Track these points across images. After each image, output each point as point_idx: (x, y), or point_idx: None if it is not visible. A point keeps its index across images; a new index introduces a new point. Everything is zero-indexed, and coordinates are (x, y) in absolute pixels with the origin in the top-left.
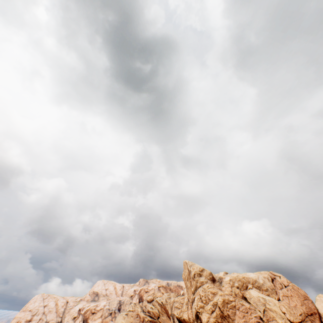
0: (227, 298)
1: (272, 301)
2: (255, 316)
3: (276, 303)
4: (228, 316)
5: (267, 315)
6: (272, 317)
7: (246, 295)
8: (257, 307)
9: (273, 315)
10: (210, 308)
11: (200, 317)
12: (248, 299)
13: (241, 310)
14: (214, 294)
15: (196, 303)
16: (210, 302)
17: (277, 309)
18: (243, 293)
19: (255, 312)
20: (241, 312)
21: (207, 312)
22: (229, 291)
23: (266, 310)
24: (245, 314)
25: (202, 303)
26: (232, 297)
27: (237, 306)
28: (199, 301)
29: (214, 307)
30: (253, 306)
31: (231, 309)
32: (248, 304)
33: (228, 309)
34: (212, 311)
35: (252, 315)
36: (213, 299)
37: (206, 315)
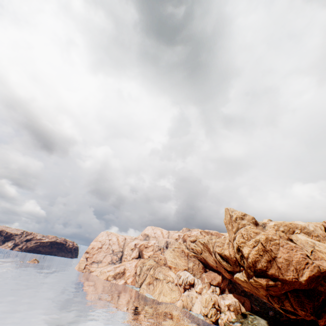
0: (271, 236)
1: (323, 245)
2: (300, 253)
3: None
4: (271, 251)
5: (315, 255)
6: (320, 257)
7: (292, 237)
8: (303, 247)
9: (322, 256)
10: (252, 243)
11: (241, 250)
12: (293, 240)
13: (285, 247)
14: (257, 233)
15: (237, 239)
16: (252, 239)
17: None
18: (289, 236)
19: (301, 250)
20: (285, 249)
21: (249, 247)
22: (273, 233)
23: (314, 251)
24: (289, 250)
25: (243, 239)
26: (276, 237)
27: (281, 244)
28: (241, 238)
29: (256, 243)
30: (299, 246)
31: (275, 246)
32: (293, 243)
33: (271, 245)
34: (254, 246)
35: (297, 252)
36: (255, 237)
37: (247, 249)
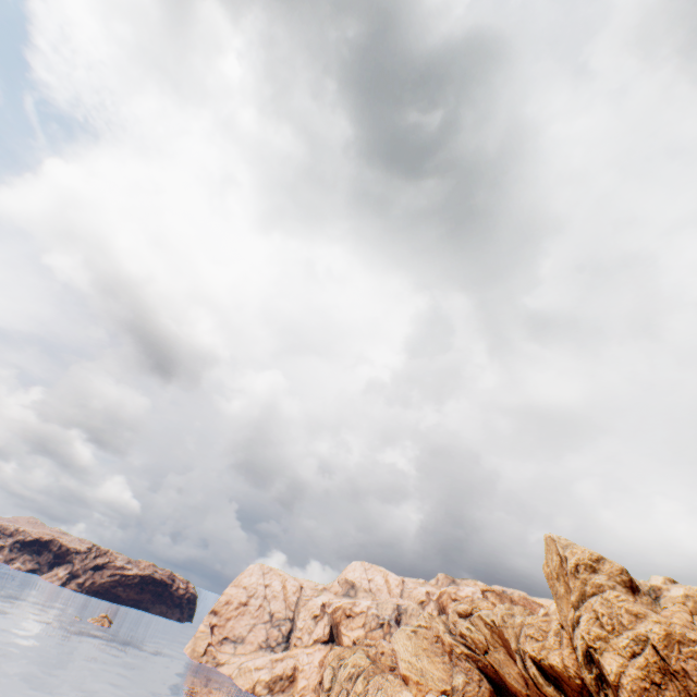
0: (680, 630)
1: None
2: None
3: None
4: (685, 675)
5: None
6: None
7: None
8: None
9: None
10: (627, 644)
11: (596, 659)
12: None
13: None
14: (638, 617)
15: (583, 626)
16: (626, 632)
17: None
18: None
19: None
20: None
21: (618, 653)
22: (684, 621)
23: None
24: None
25: (601, 629)
26: (695, 633)
27: None
28: (593, 624)
29: (637, 646)
30: None
31: (694, 660)
32: None
33: (683, 658)
34: (633, 653)
35: None
36: (633, 626)
37: (615, 659)
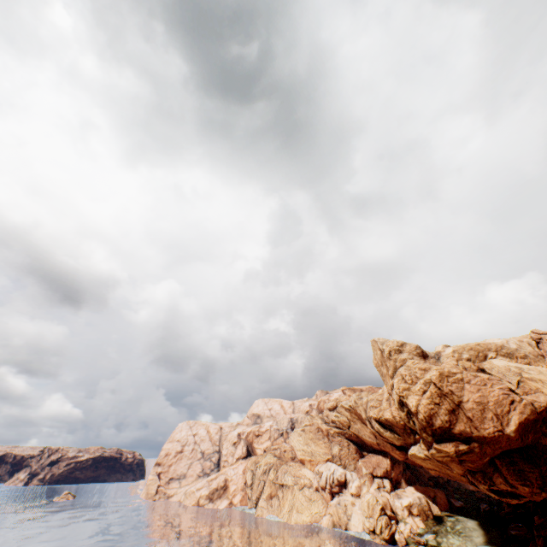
0: (447, 369)
1: (536, 369)
2: (499, 388)
3: (544, 371)
4: (451, 393)
5: (524, 387)
6: (534, 389)
7: (484, 366)
8: (504, 378)
9: (536, 386)
10: (420, 388)
11: (405, 402)
12: (486, 370)
13: (474, 383)
14: (425, 370)
15: (395, 385)
16: (419, 381)
17: (545, 377)
18: (478, 365)
19: (500, 383)
20: (474, 386)
21: (416, 394)
22: (452, 365)
23: (522, 381)
24: (480, 387)
25: (405, 384)
26: (456, 369)
27: (466, 379)
28: (401, 383)
29: (426, 386)
30: (496, 377)
31: (456, 384)
32: (485, 374)
33: (450, 384)
34: (424, 391)
35: (494, 387)
36: (423, 376)
37: (414, 398)
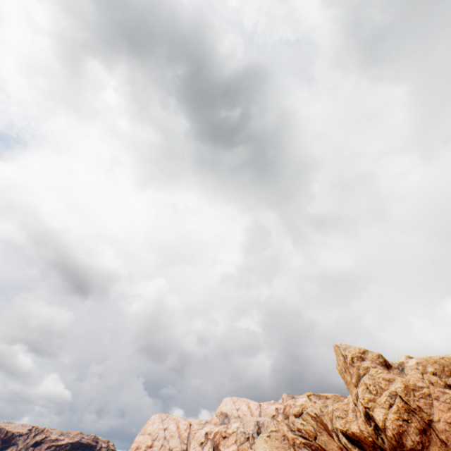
0: (412, 382)
1: None
2: None
3: None
4: (420, 409)
5: None
6: None
7: None
8: None
9: None
10: (386, 400)
11: (371, 415)
12: None
13: (442, 400)
14: (390, 381)
15: (360, 395)
16: (384, 392)
17: None
18: (445, 380)
19: None
20: (443, 403)
21: (382, 407)
22: (417, 378)
23: None
24: (450, 405)
25: (370, 394)
26: (422, 382)
27: (433, 395)
28: (365, 392)
29: (392, 399)
30: None
31: (423, 399)
32: None
33: (416, 399)
34: (390, 404)
35: None
36: (388, 387)
37: (381, 411)
